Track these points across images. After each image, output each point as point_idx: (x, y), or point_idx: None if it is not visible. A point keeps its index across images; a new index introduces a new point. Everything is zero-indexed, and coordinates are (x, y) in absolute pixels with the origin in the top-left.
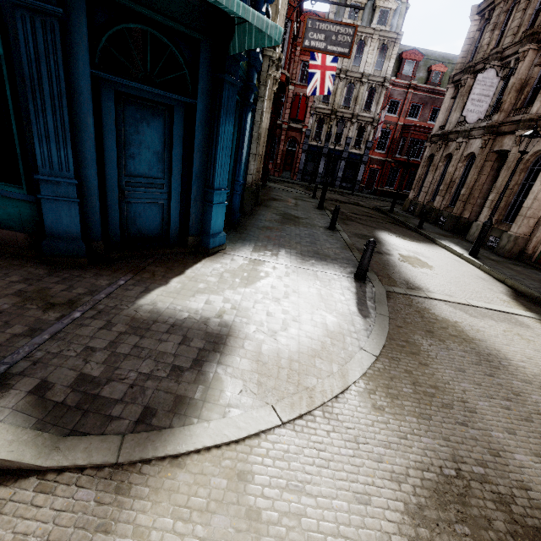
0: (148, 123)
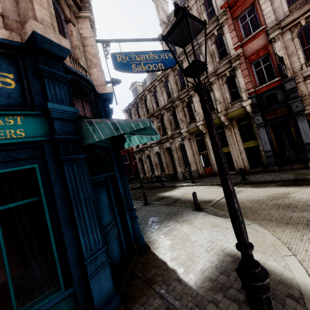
0: (101, 193)
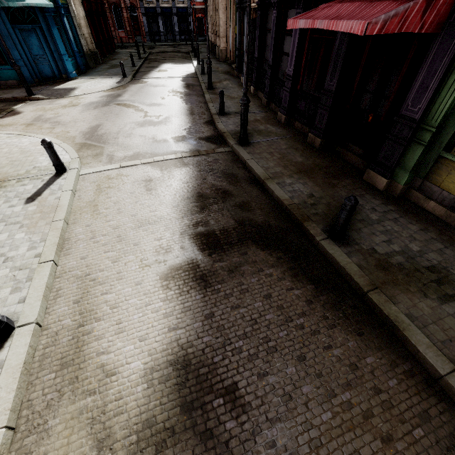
0: (31, 37)
